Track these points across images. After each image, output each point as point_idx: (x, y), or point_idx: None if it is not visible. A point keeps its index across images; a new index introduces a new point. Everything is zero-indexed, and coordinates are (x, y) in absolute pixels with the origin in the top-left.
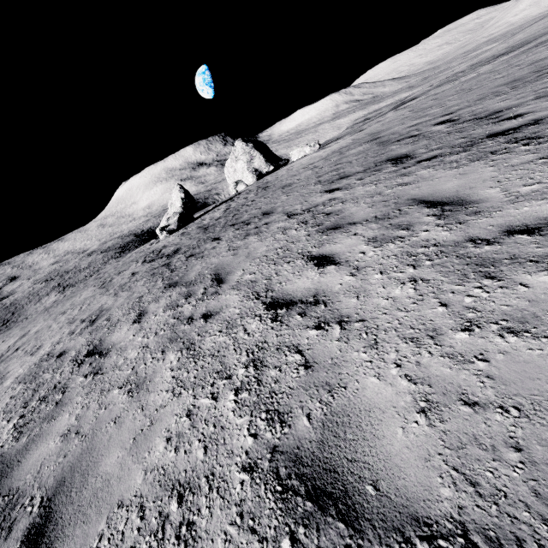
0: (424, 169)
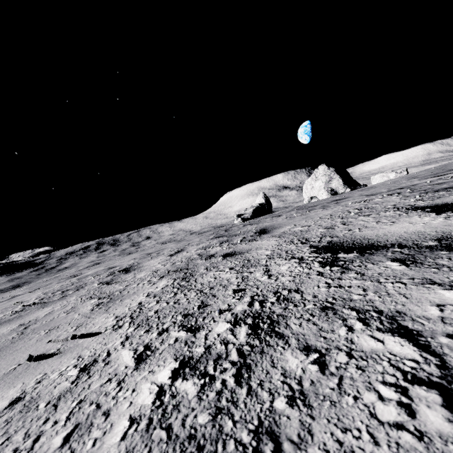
0: None
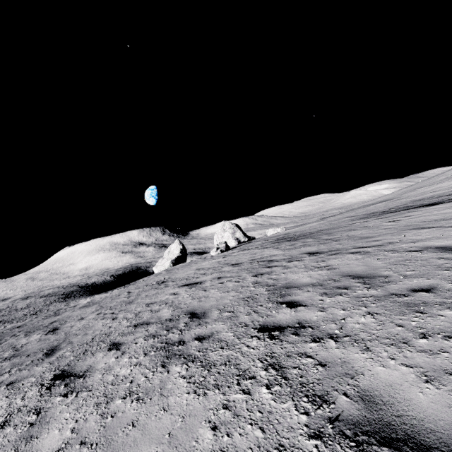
0: (409, 210)
